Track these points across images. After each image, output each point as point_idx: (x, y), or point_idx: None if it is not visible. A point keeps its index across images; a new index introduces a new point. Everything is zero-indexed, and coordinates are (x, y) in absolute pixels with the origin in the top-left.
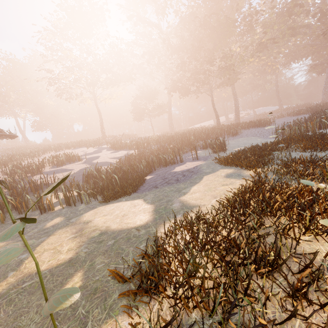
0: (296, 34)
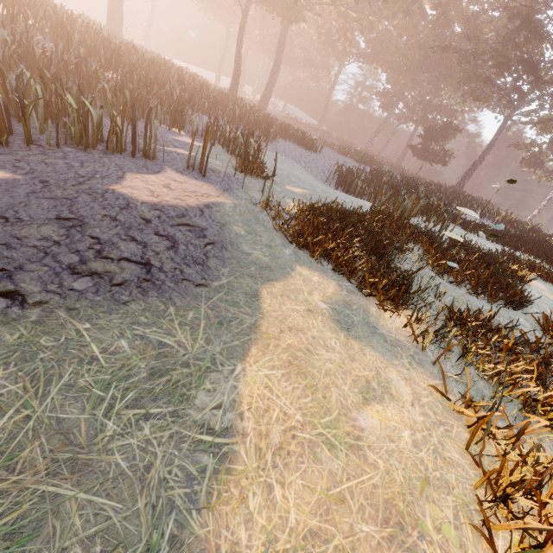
0: (409, 14)
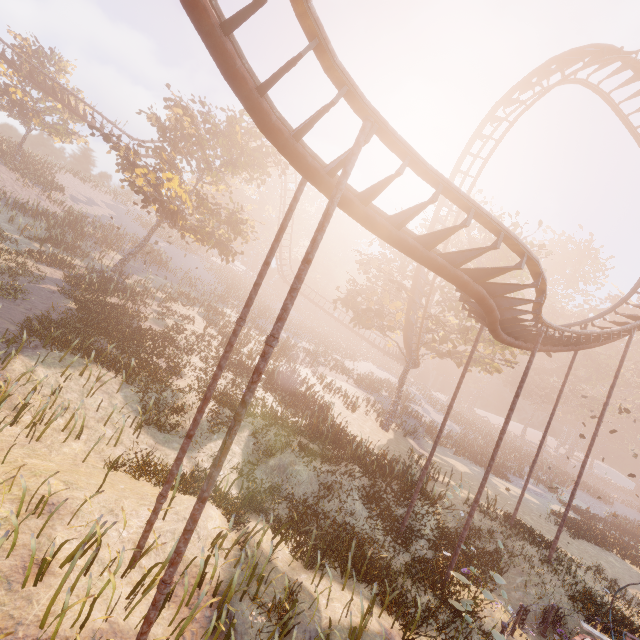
0: None
